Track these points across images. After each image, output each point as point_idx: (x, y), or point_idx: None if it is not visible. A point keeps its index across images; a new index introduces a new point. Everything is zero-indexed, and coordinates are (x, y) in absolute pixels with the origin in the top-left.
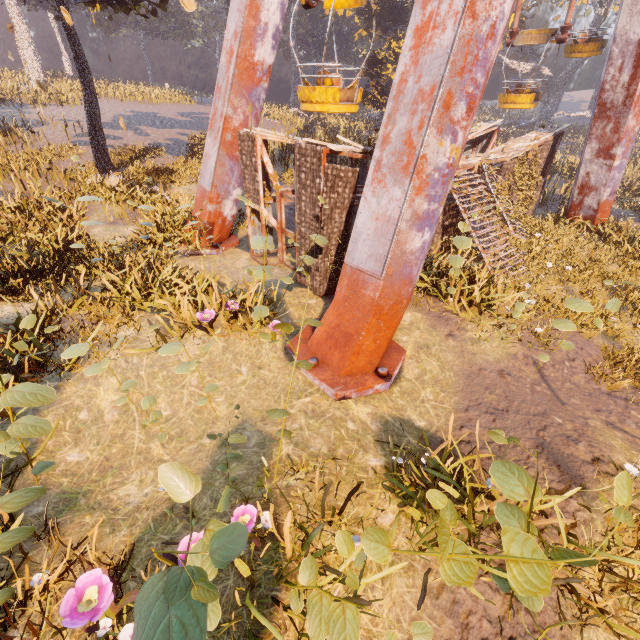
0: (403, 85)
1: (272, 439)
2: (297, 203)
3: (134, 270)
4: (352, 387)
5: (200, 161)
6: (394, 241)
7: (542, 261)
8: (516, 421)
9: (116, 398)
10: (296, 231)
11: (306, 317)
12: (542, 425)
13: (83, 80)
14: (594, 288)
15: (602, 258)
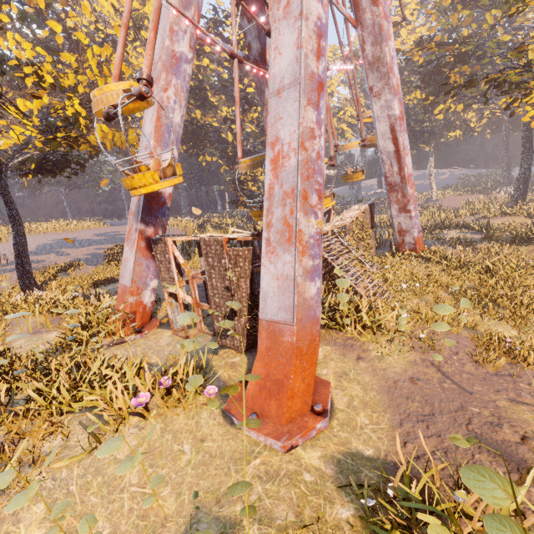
0: (272, 191)
1: (233, 524)
2: (209, 280)
3: (62, 372)
4: (296, 433)
5: (116, 265)
6: (296, 292)
7: (398, 284)
8: (445, 422)
9: (41, 533)
10: (211, 302)
11: (235, 375)
12: (466, 419)
13: (14, 224)
14: (441, 295)
15: (434, 273)
